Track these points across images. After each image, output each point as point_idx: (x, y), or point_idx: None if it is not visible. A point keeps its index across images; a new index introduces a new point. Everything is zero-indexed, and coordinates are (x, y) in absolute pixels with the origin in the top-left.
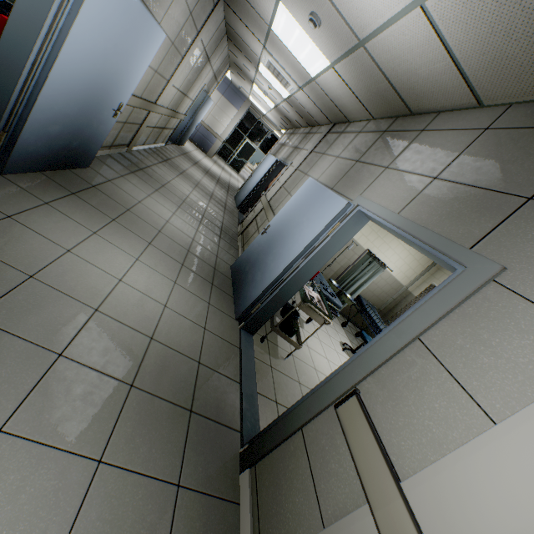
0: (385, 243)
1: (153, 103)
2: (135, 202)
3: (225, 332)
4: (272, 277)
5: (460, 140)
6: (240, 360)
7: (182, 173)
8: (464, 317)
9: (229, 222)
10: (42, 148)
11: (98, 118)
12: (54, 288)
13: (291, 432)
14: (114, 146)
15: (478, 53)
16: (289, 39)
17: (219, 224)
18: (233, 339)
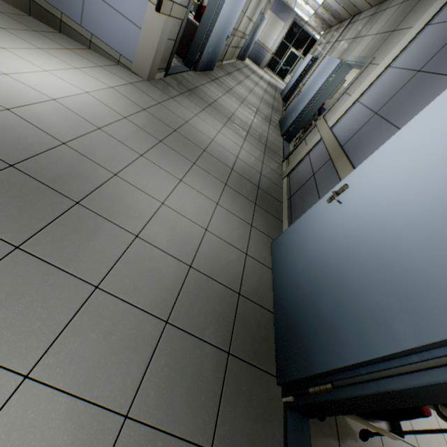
0: None
1: (236, 30)
2: (232, 87)
3: (276, 138)
4: (300, 111)
5: (392, 12)
6: (283, 146)
7: (247, 77)
8: (358, 79)
9: (276, 105)
10: (205, 59)
11: (221, 42)
12: (221, 105)
13: (301, 141)
14: (217, 61)
15: None
16: None
17: (271, 104)
18: (280, 141)
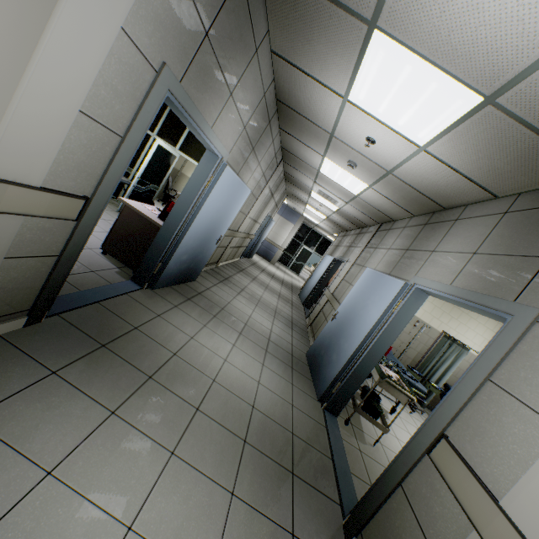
0: (461, 323)
1: (236, 231)
2: (226, 303)
3: (310, 410)
4: (347, 355)
5: (487, 223)
6: (328, 437)
7: (254, 278)
8: (521, 354)
9: (297, 316)
10: (176, 270)
11: (207, 246)
12: (188, 362)
13: (391, 489)
14: (209, 264)
15: (476, 169)
16: (334, 175)
17: (289, 317)
18: (318, 417)
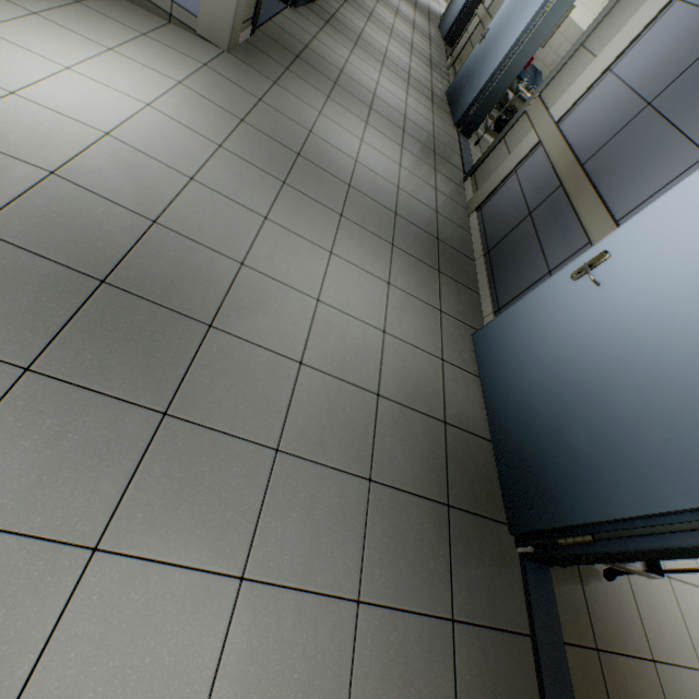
0: None
1: None
2: (360, 31)
3: (447, 132)
4: (488, 75)
5: None
6: (460, 147)
7: None
8: (609, 18)
9: (436, 56)
10: None
11: None
12: (352, 80)
13: (497, 143)
14: None
15: None
16: None
17: (427, 56)
18: (453, 137)
